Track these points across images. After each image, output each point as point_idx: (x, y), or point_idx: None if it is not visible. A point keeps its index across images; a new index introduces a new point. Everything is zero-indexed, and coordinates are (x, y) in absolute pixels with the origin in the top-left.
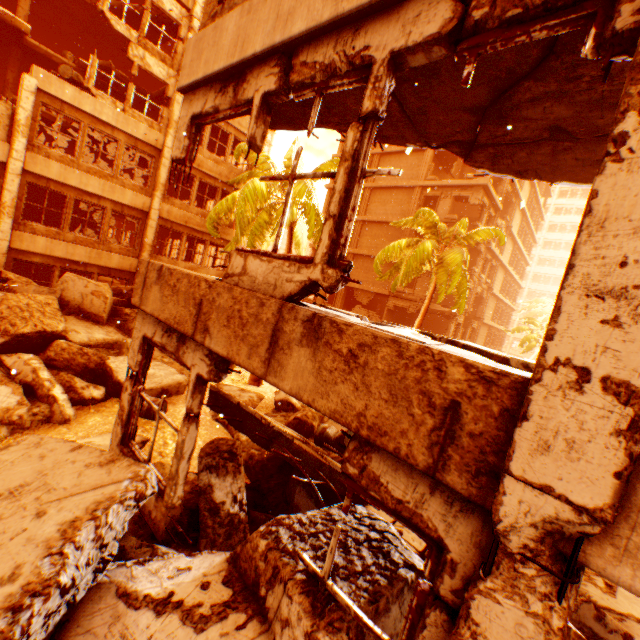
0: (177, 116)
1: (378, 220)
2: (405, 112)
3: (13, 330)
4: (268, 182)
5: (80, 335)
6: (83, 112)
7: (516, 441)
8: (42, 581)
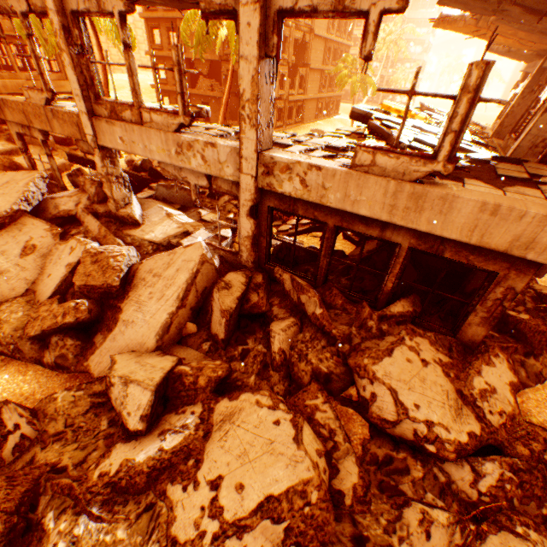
0: None
1: None
2: None
3: None
4: None
5: None
6: None
7: (84, 128)
8: (27, 191)
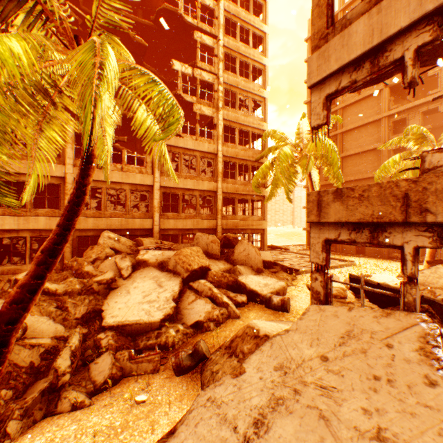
0: (221, 132)
1: (355, 152)
2: None
3: (190, 268)
4: (289, 147)
5: (214, 267)
6: (179, 148)
7: None
8: None
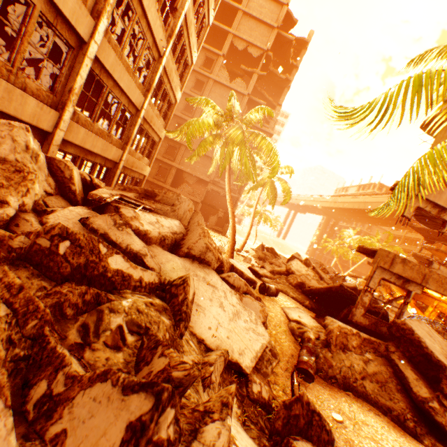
0: (177, 29)
1: None
2: None
3: (221, 257)
4: (244, 128)
5: None
6: (139, 2)
7: None
8: None
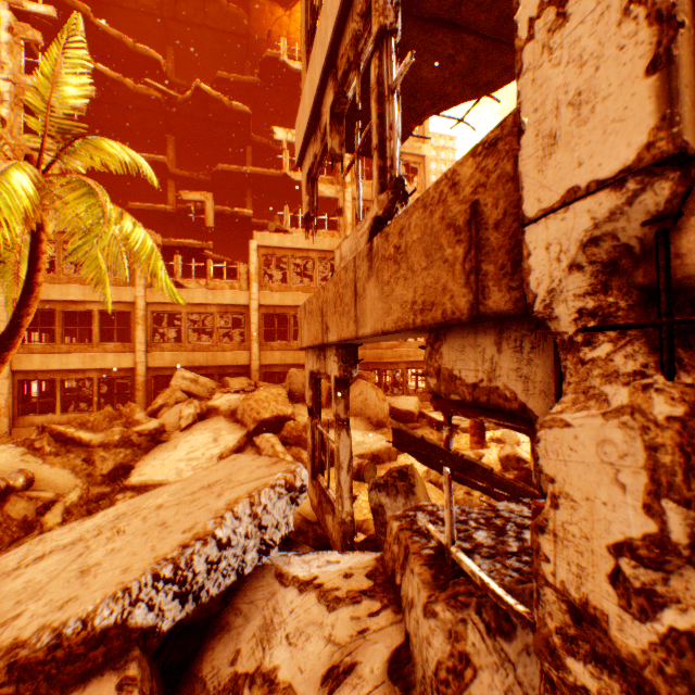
0: (350, 219)
1: None
2: (486, 37)
3: (258, 417)
4: None
5: (304, 417)
6: (286, 249)
7: (521, 172)
8: (205, 532)
